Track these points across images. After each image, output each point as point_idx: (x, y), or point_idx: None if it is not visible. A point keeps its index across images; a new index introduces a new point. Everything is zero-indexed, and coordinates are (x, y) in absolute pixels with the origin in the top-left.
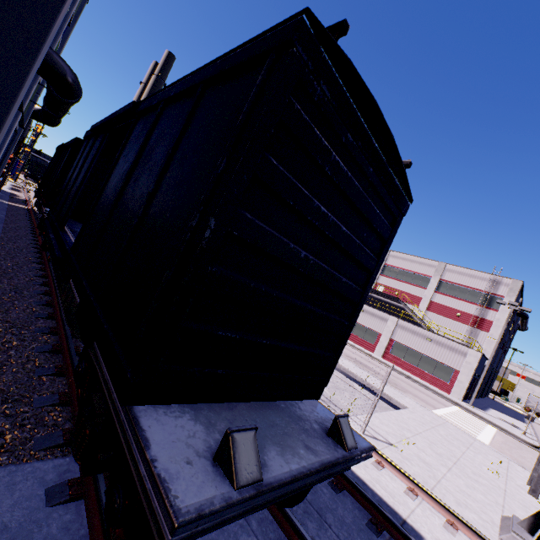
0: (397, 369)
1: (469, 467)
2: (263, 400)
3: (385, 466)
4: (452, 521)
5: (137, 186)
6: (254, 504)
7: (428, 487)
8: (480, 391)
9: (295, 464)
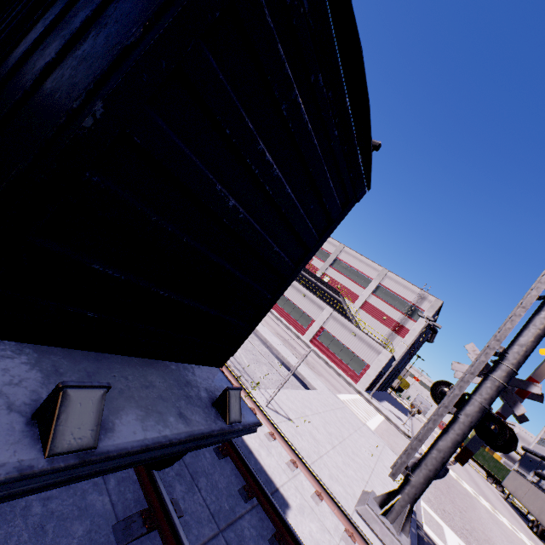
0: (320, 354)
1: (351, 447)
2: (150, 357)
3: (276, 438)
4: (320, 492)
5: (43, 55)
6: (74, 475)
7: (310, 461)
8: (382, 386)
9: (155, 432)
